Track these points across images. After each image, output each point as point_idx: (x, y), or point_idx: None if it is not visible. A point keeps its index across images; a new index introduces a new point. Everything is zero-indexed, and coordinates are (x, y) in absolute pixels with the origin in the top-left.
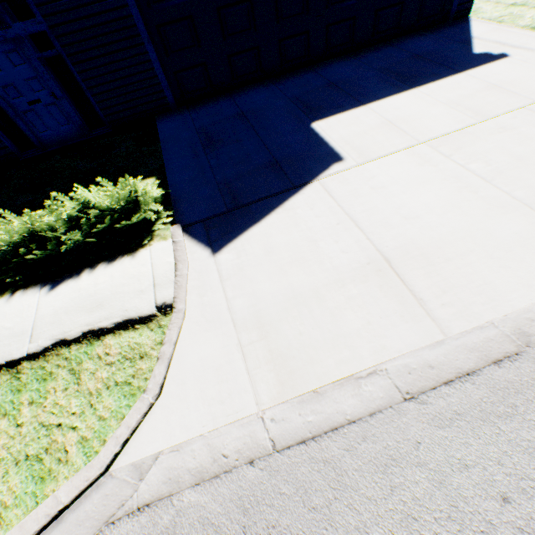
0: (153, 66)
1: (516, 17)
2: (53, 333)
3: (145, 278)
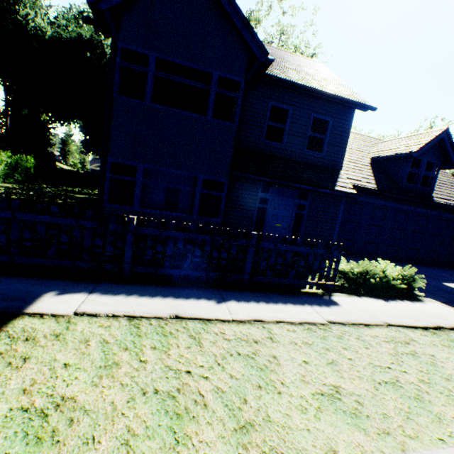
0: (334, 233)
1: None
2: (427, 321)
3: (451, 314)
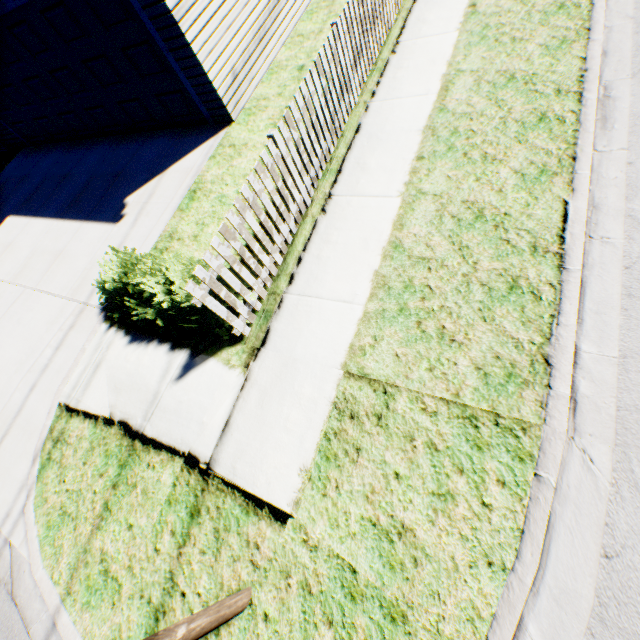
0: None
1: (230, 157)
2: None
3: None
